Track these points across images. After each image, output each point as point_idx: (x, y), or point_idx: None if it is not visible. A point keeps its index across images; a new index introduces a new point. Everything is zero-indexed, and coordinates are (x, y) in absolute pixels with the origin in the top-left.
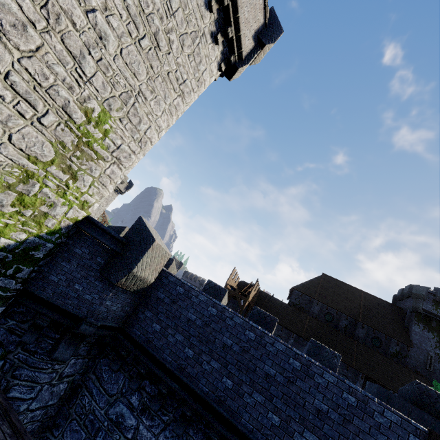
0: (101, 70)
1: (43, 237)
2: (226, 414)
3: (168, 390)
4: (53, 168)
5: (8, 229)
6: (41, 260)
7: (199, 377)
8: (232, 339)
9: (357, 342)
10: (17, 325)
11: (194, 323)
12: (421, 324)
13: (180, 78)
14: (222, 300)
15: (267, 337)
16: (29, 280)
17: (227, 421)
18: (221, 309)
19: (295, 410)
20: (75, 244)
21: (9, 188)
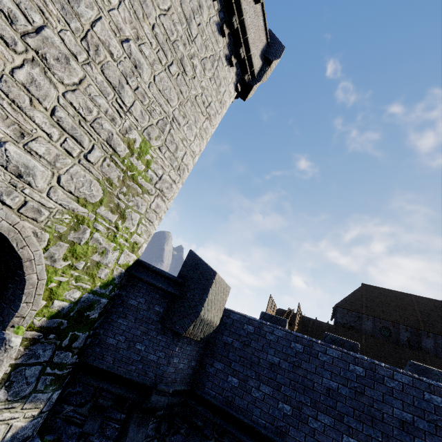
0: (138, 99)
1: (97, 292)
2: None
3: None
4: (102, 209)
5: (61, 288)
6: (96, 321)
7: (309, 441)
8: (335, 380)
9: (429, 355)
10: (75, 411)
11: (280, 367)
12: None
13: (205, 101)
14: None
15: (381, 368)
16: (85, 348)
17: None
18: (307, 342)
19: None
20: (128, 294)
21: (61, 238)
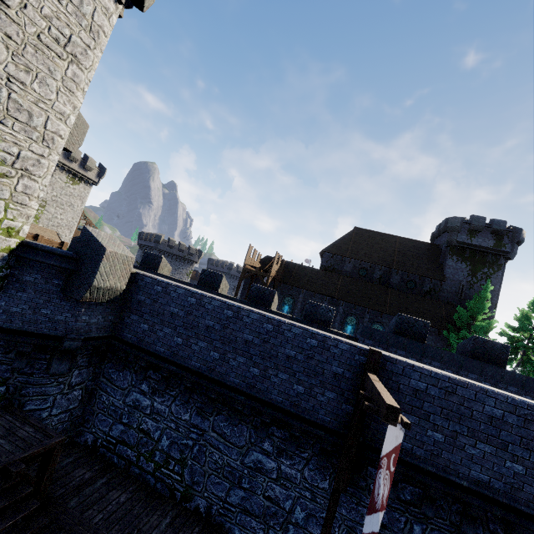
0: None
1: None
2: (217, 377)
3: (169, 373)
4: None
5: None
6: None
7: (190, 357)
8: (213, 321)
9: (391, 289)
10: (3, 357)
11: (178, 315)
12: (455, 256)
13: (60, 37)
14: (220, 286)
15: (243, 311)
16: None
17: (218, 382)
18: (200, 297)
19: (271, 361)
20: (22, 273)
21: None
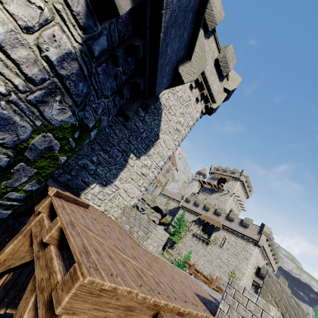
0: (230, 265)
1: None
2: None
3: None
4: None
5: None
6: None
7: None
8: None
9: None
10: None
11: None
12: None
13: (244, 257)
14: None
15: None
16: None
17: None
18: None
19: None
20: None
21: None
